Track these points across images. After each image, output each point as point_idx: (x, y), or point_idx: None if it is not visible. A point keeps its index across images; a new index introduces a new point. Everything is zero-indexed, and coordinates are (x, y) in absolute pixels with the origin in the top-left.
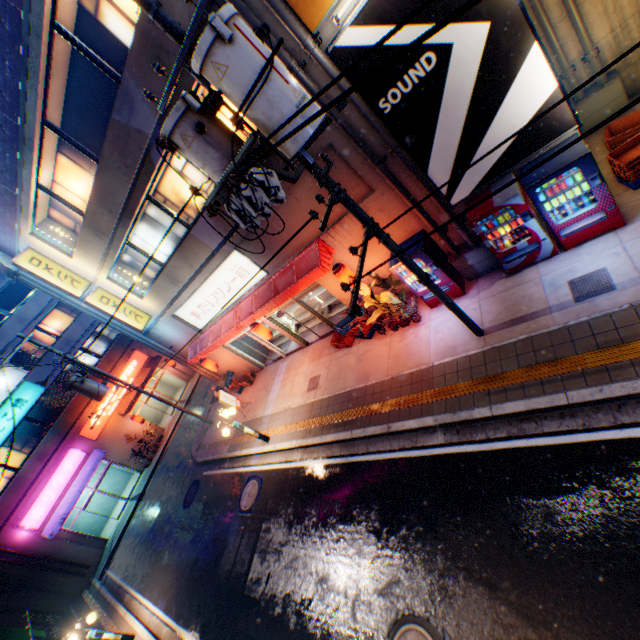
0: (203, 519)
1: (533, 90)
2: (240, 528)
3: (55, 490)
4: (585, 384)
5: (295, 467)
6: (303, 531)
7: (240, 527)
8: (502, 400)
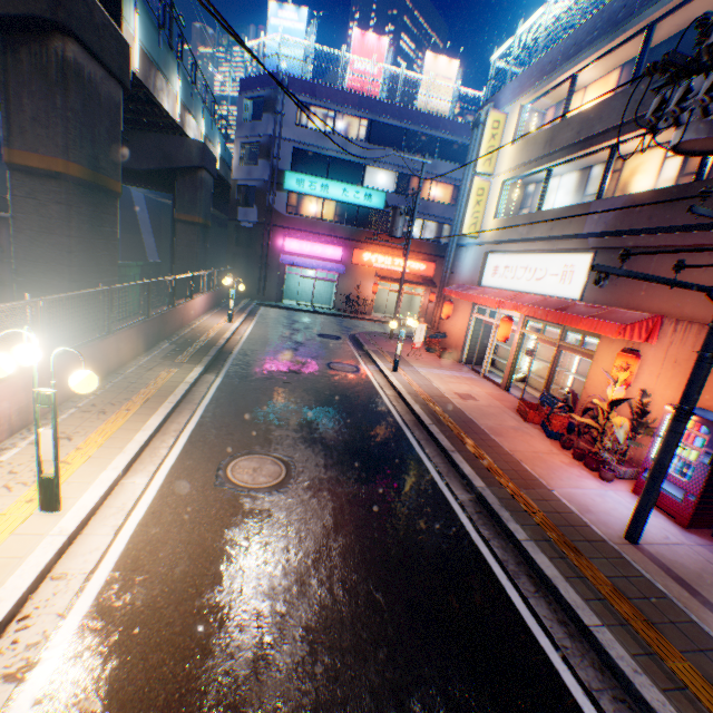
0: (314, 345)
1: None
2: (316, 364)
3: (311, 250)
4: (633, 653)
5: (378, 391)
6: (329, 400)
7: (316, 364)
8: (546, 552)
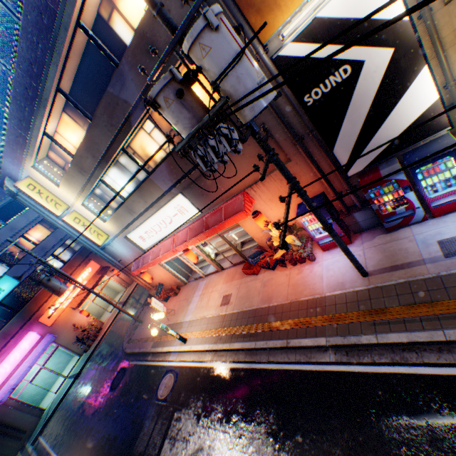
0: (125, 402)
1: (420, 99)
2: (155, 414)
3: (11, 364)
4: None
5: (206, 367)
6: (209, 424)
7: (155, 413)
8: (386, 330)
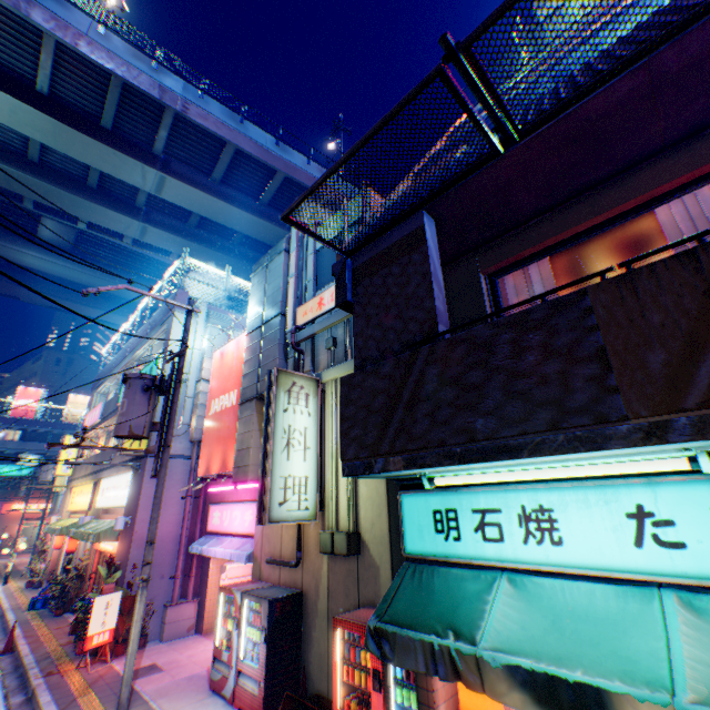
0: None
1: None
2: None
3: None
4: None
5: None
6: None
7: None
8: None
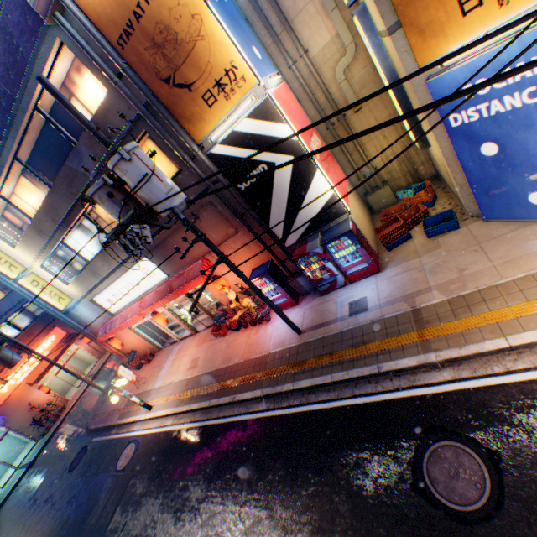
0: (83, 480)
1: (321, 192)
2: (112, 485)
3: None
4: (342, 369)
5: (166, 430)
6: (160, 482)
7: (112, 484)
8: (301, 378)
